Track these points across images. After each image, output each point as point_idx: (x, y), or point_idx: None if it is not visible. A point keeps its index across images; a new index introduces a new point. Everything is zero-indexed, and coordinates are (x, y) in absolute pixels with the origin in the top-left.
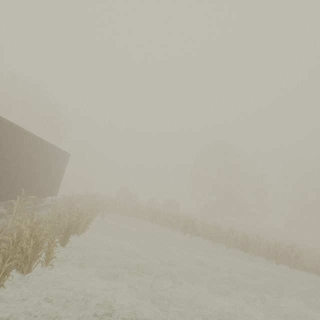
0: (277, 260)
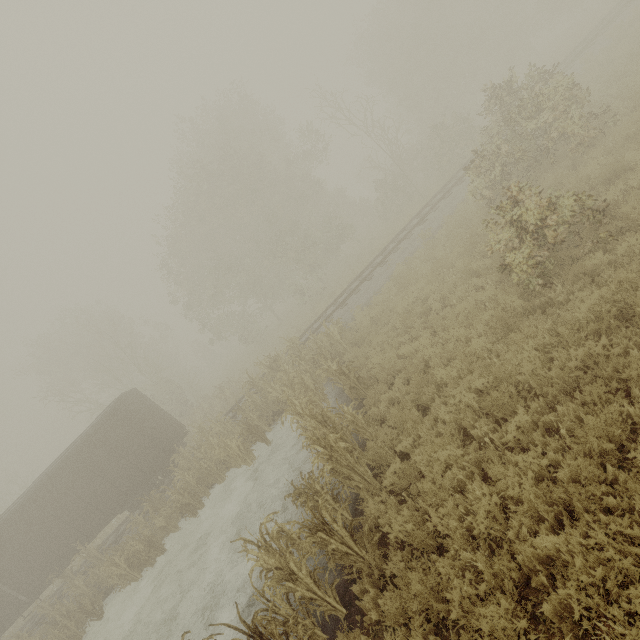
0: None
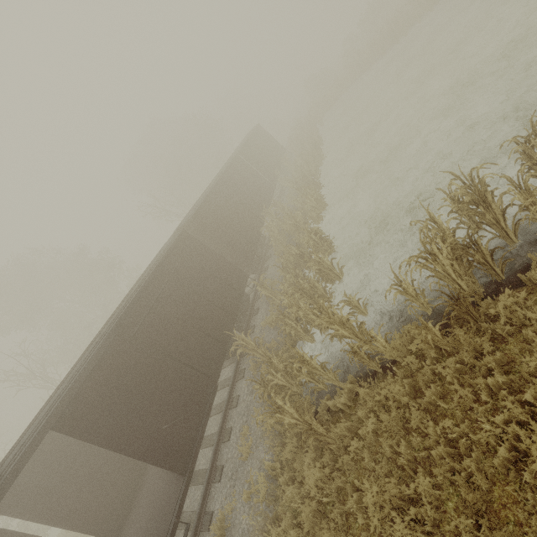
0: None
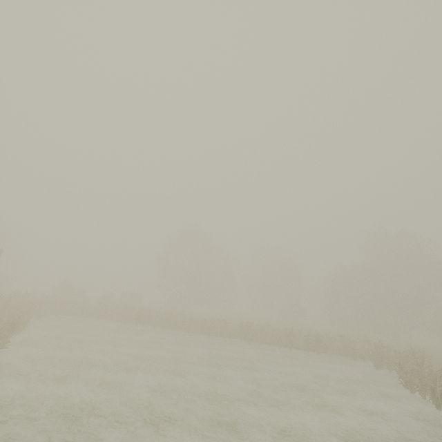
0: (209, 332)
